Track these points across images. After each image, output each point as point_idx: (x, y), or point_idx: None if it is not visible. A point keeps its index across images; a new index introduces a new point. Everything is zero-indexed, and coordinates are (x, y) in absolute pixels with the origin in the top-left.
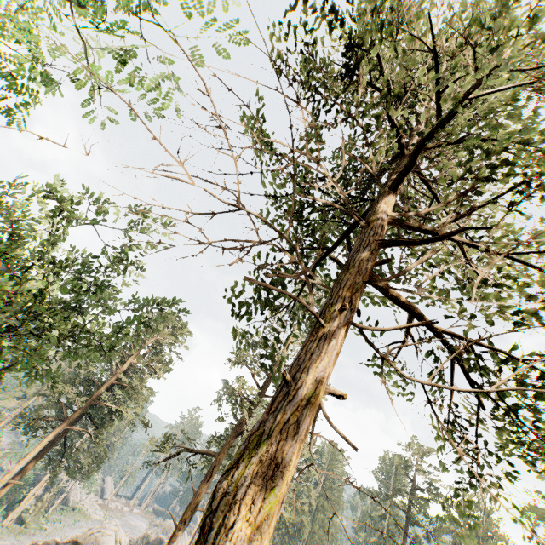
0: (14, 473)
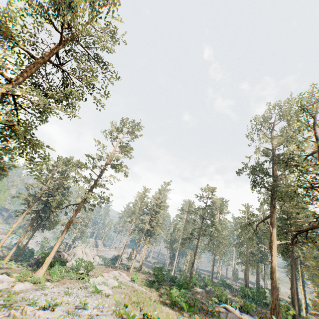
0: (14, 228)
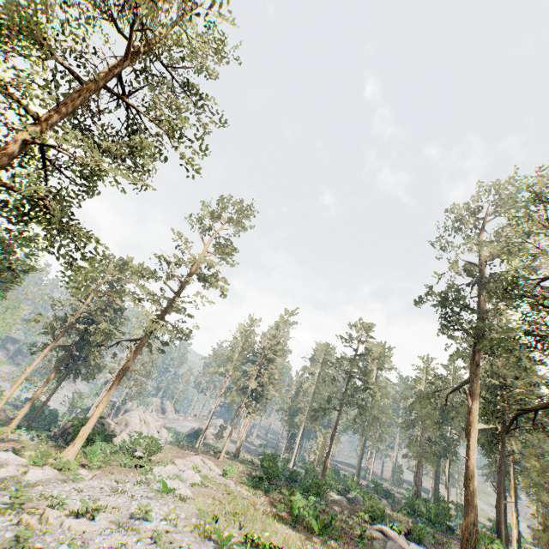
0: (28, 373)
